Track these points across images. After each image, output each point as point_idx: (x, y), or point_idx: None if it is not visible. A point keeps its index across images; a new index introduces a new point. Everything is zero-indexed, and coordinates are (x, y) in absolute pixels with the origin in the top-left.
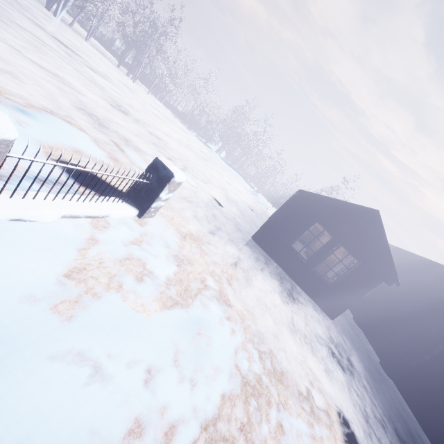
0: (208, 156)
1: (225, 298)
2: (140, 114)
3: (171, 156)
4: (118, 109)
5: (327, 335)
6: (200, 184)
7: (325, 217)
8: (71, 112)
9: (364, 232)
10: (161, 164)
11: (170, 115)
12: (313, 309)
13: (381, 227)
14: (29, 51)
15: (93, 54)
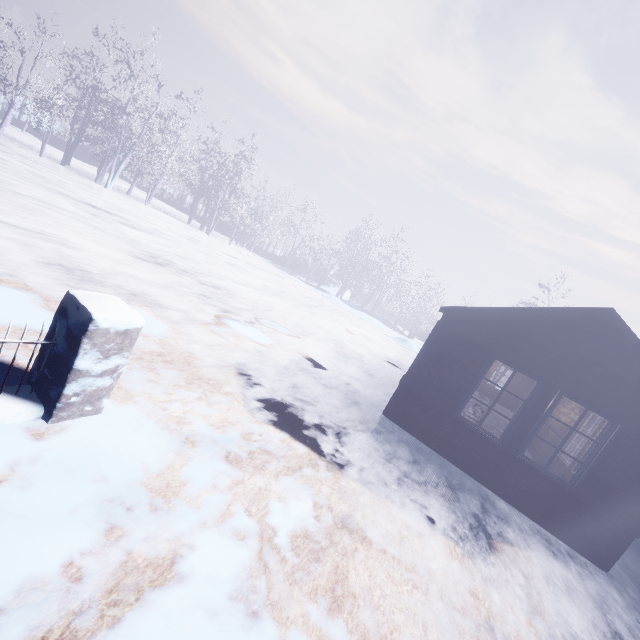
0: (319, 301)
1: (248, 601)
2: (197, 264)
3: (232, 308)
4: (152, 261)
5: (604, 629)
6: (282, 339)
7: (506, 346)
8: (24, 269)
9: (600, 359)
10: (73, 302)
11: (261, 262)
12: (547, 552)
13: (634, 339)
14: (7, 213)
15: (149, 214)
